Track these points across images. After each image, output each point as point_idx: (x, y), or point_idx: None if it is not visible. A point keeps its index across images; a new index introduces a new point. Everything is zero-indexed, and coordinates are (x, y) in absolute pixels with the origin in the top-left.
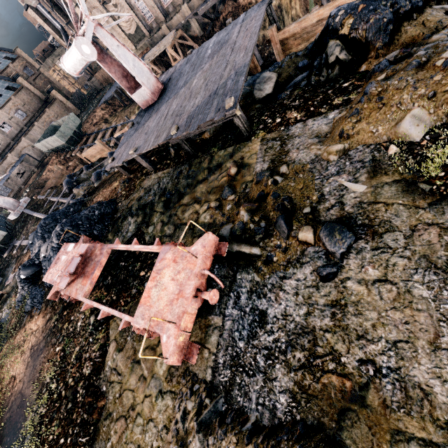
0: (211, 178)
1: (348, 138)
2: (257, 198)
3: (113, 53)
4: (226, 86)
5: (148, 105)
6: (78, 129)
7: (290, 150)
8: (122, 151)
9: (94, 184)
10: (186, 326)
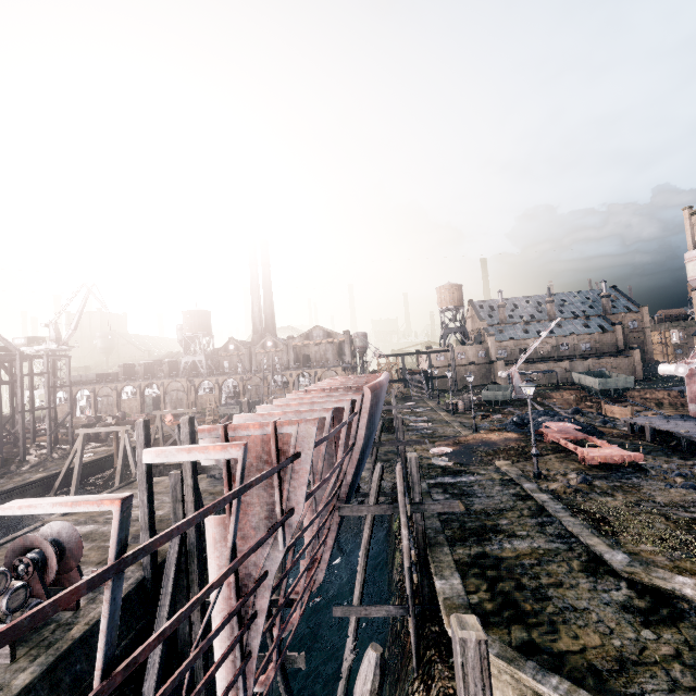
0: (675, 459)
1: None
2: (681, 470)
3: None
4: None
5: (695, 416)
6: (622, 390)
7: None
8: (641, 419)
9: (597, 423)
10: (601, 458)
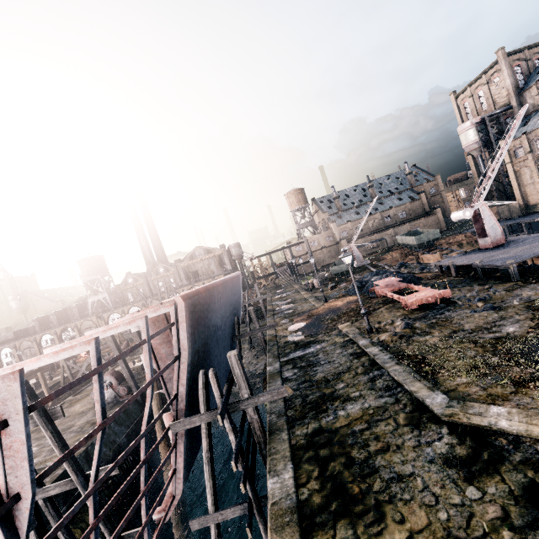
0: (475, 287)
1: (537, 292)
2: (481, 295)
3: (482, 218)
4: (522, 256)
5: (485, 247)
6: (433, 241)
7: (517, 290)
8: (446, 260)
9: (416, 271)
10: (418, 302)
